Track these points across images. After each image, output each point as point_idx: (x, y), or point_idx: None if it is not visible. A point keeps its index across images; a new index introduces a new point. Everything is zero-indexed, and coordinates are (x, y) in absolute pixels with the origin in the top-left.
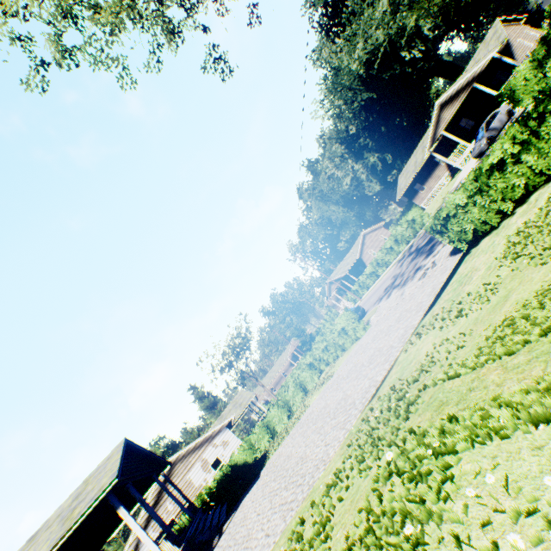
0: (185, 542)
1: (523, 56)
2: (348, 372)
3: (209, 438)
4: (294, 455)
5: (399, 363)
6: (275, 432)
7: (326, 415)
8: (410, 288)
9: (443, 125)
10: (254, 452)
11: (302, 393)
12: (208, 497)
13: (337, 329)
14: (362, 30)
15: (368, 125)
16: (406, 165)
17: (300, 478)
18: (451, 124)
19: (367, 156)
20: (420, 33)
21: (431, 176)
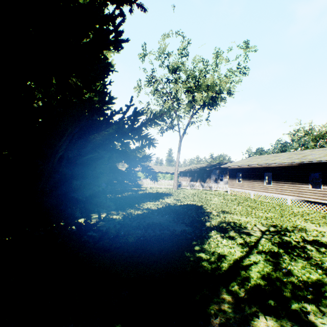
0: None
1: None
2: None
3: None
4: None
5: None
6: None
7: None
8: None
9: None
10: None
11: None
12: None
13: None
14: None
15: None
16: None
17: None
18: None
19: None
20: None
21: None
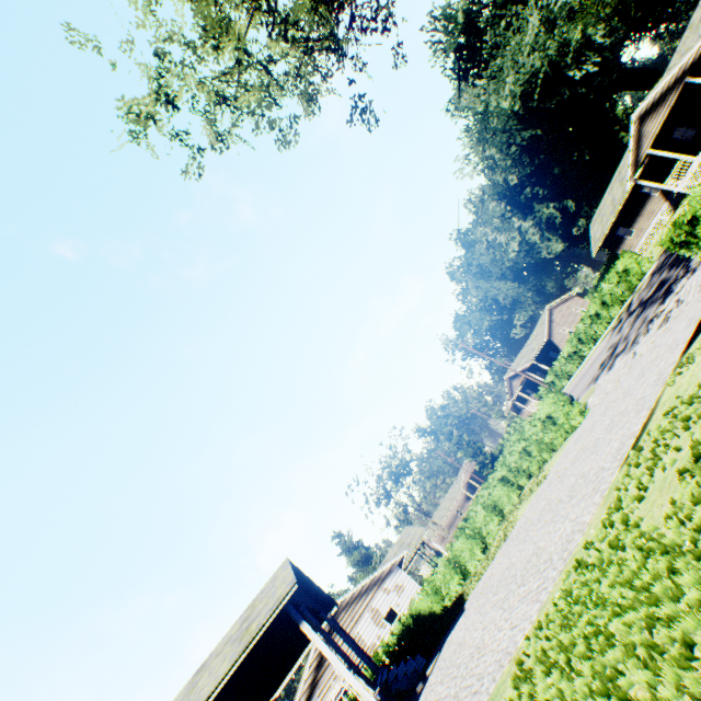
0: (380, 685)
1: None
2: (572, 459)
3: (377, 581)
4: (519, 560)
5: (665, 402)
6: (466, 572)
7: (556, 505)
8: (646, 343)
9: (648, 141)
10: (441, 598)
11: (498, 518)
12: (387, 657)
13: (541, 417)
14: (511, 61)
15: (533, 170)
16: (599, 208)
17: (543, 564)
18: (659, 139)
19: (538, 208)
20: (590, 43)
21: (641, 214)
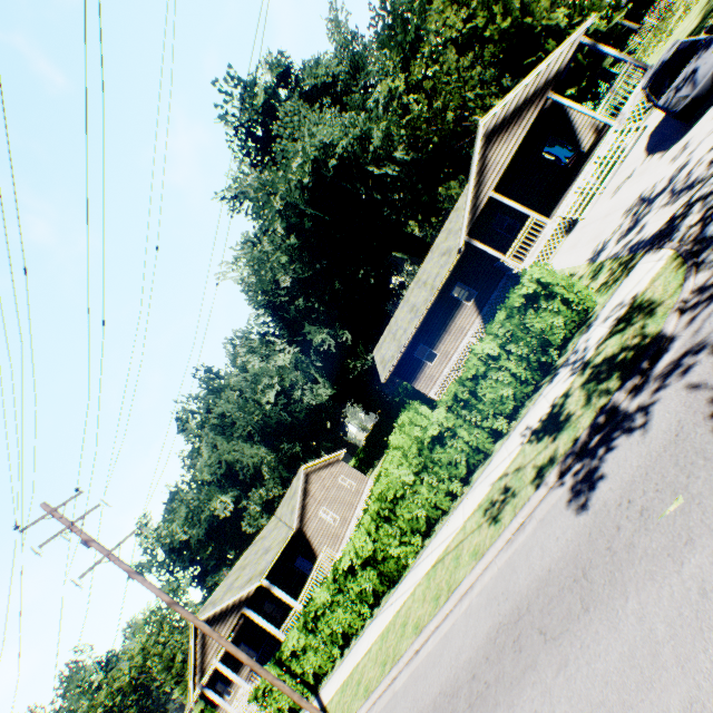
0: None
1: (583, 117)
2: None
3: None
4: None
5: None
6: None
7: None
8: None
9: (494, 176)
10: None
11: None
12: None
13: None
14: (309, 129)
15: (313, 275)
16: (389, 327)
17: None
18: (479, 225)
19: (310, 329)
20: (392, 149)
21: (449, 329)
